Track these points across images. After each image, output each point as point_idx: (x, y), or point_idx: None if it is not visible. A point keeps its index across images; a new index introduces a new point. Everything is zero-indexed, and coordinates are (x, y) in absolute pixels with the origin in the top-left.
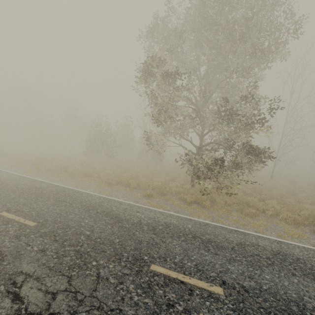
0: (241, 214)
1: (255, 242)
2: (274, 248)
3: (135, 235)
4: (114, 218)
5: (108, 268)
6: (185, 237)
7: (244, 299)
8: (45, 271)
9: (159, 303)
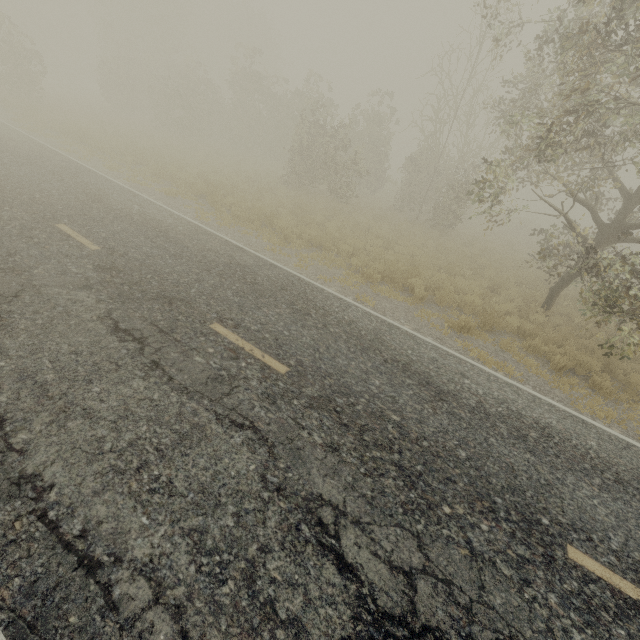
0: None
1: None
2: None
3: (492, 447)
4: (426, 384)
5: (481, 533)
6: (601, 479)
7: None
8: (363, 508)
9: None
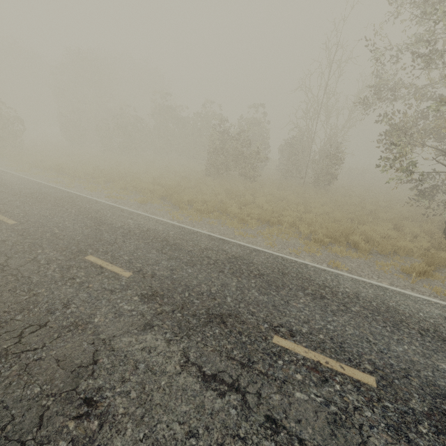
0: None
1: None
2: None
3: None
4: None
5: None
6: None
7: None
8: None
9: None
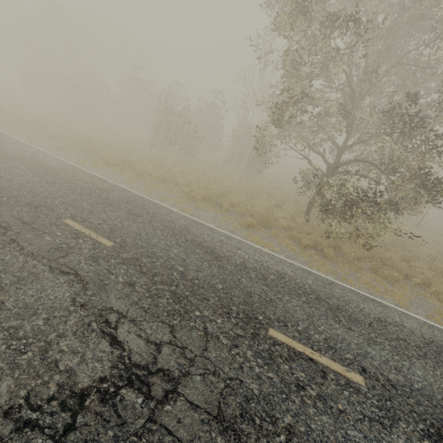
0: (375, 275)
1: (399, 321)
2: (425, 334)
3: (242, 283)
4: (210, 252)
5: (215, 324)
6: (306, 298)
7: (391, 397)
8: (140, 313)
9: (286, 382)
